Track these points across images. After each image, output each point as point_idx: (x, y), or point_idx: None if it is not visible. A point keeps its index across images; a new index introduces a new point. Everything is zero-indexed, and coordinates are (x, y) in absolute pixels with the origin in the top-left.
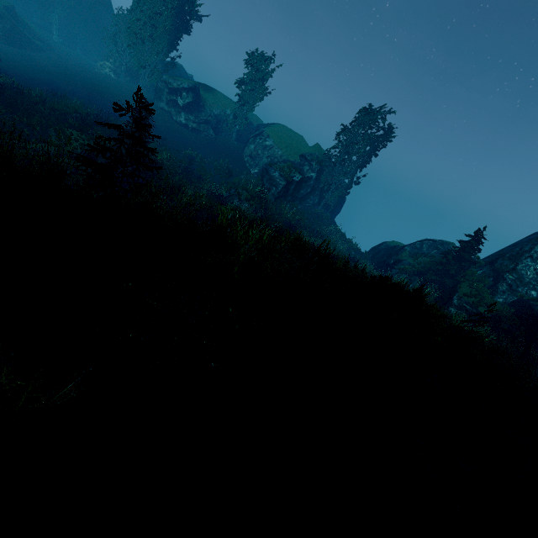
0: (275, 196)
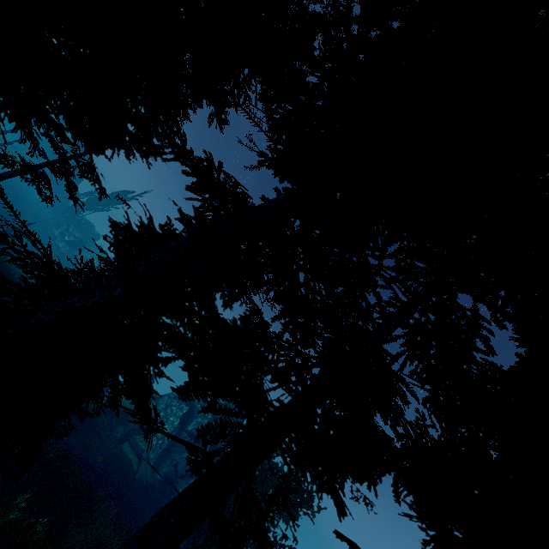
0: None
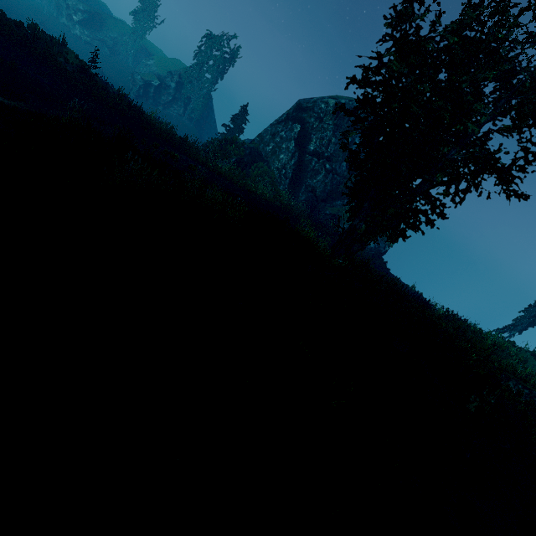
0: (135, 94)
